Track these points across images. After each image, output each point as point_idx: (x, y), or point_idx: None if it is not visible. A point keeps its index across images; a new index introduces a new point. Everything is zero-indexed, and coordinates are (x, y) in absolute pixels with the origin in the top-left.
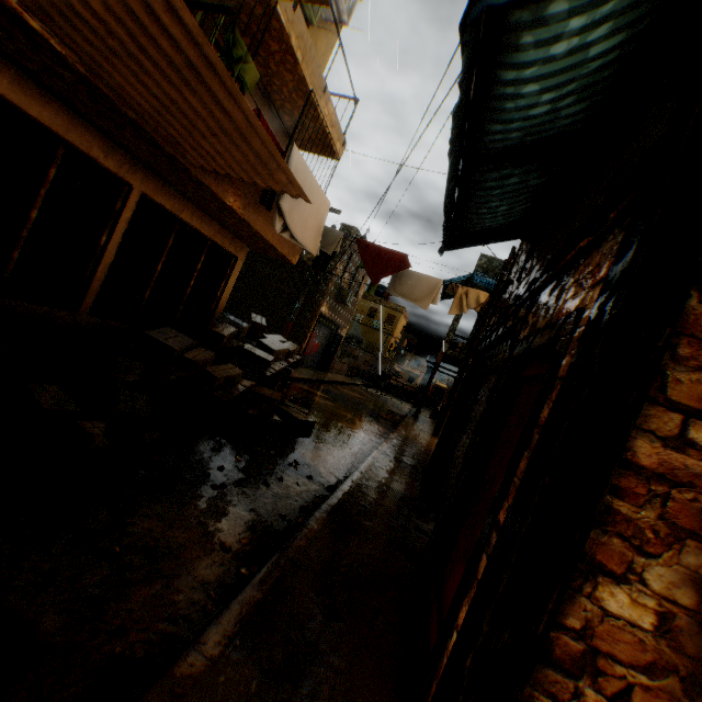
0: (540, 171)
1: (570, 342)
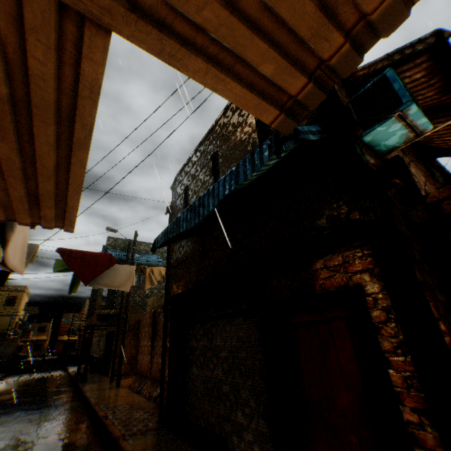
0: (221, 204)
1: (367, 302)
